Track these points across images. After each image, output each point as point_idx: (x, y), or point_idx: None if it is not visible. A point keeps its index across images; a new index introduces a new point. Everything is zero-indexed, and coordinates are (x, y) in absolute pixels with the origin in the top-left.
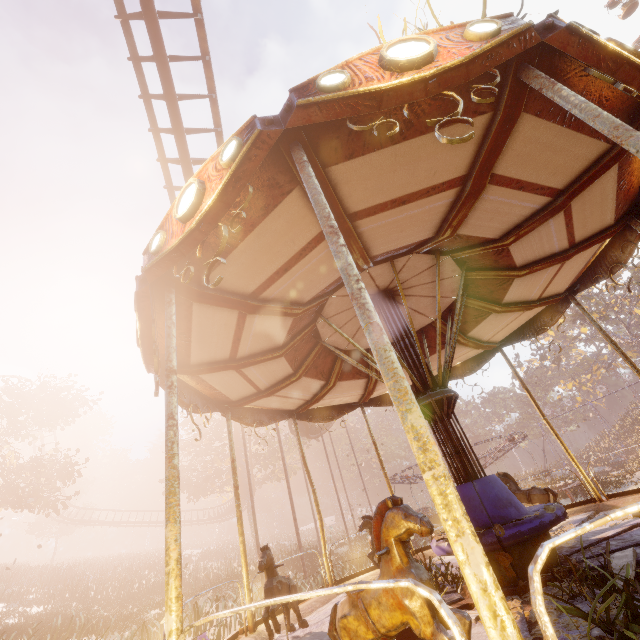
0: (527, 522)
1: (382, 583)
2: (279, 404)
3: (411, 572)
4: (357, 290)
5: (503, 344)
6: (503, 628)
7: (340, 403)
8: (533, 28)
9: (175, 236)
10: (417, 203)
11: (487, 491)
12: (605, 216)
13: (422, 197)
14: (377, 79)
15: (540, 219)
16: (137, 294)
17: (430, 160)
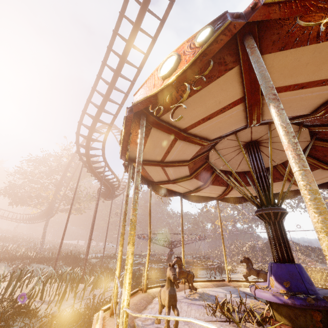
0: None
1: None
2: (155, 174)
3: None
4: None
5: None
6: None
7: (176, 189)
8: None
9: None
10: None
11: (303, 272)
12: None
13: None
14: None
15: None
16: (228, 23)
17: None
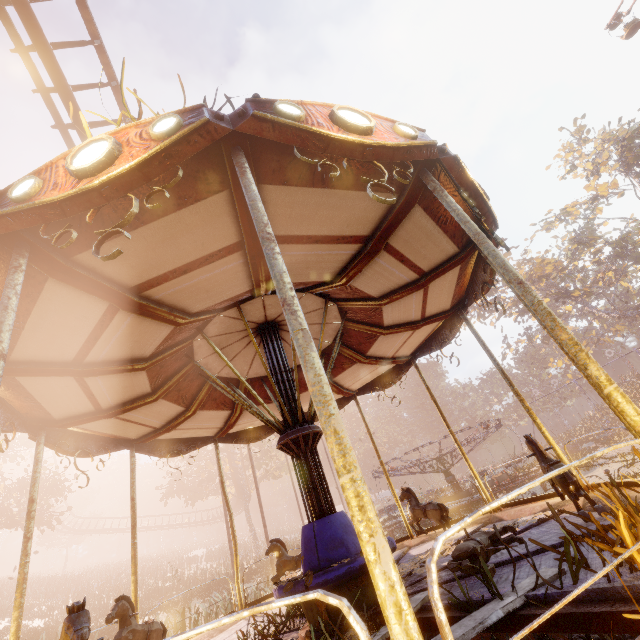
0: (335, 569)
1: None
2: (191, 434)
3: None
4: None
5: (417, 355)
6: None
7: (263, 424)
8: (213, 122)
9: None
10: (202, 269)
11: (323, 532)
12: (444, 247)
13: (204, 264)
14: (59, 187)
15: (361, 262)
16: None
17: (188, 235)
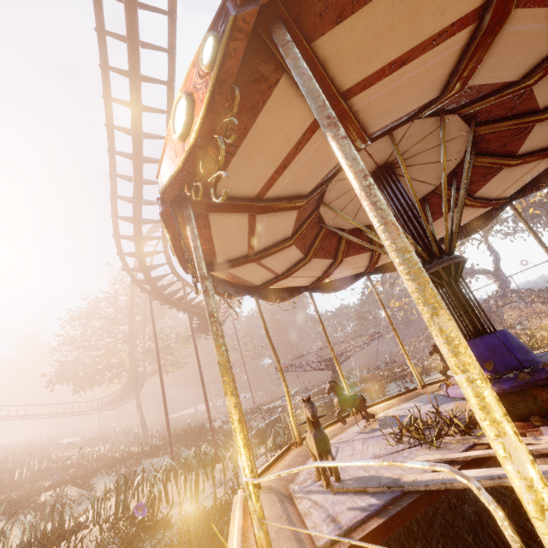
0: None
1: None
2: (252, 276)
3: None
4: None
5: None
6: None
7: (296, 285)
8: None
9: None
10: None
11: (510, 340)
12: None
13: None
14: None
15: None
16: (233, 21)
17: None
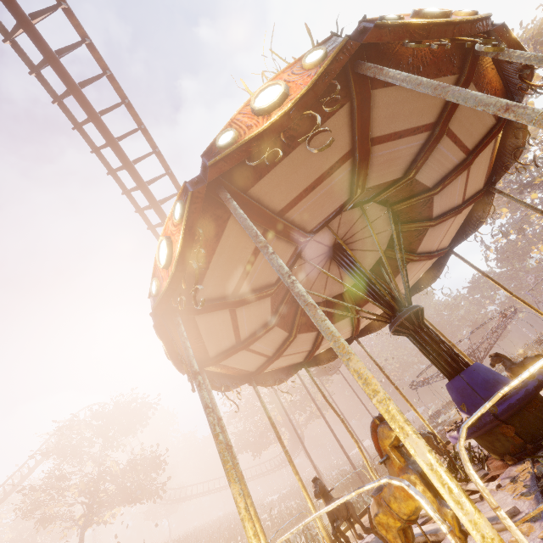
0: (514, 394)
1: (371, 484)
2: (289, 361)
3: (409, 468)
4: (291, 283)
5: (452, 246)
6: (450, 492)
7: None
8: (350, 40)
9: (164, 280)
10: (324, 183)
11: (474, 378)
12: (485, 121)
13: (325, 178)
14: (255, 125)
15: (429, 149)
16: (155, 326)
17: (319, 152)
